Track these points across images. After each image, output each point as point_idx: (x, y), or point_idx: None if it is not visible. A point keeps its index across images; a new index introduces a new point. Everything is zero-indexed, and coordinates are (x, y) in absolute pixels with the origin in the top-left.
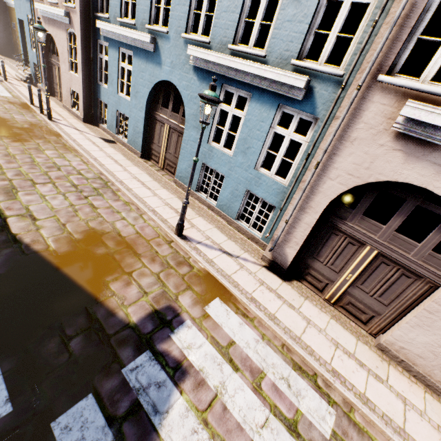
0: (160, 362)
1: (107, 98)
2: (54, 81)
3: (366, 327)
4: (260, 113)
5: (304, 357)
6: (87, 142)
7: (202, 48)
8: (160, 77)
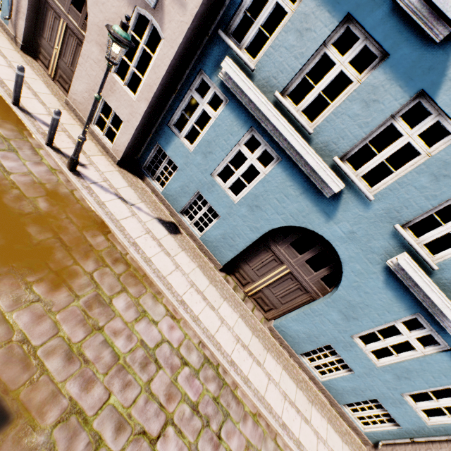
0: None
1: (182, 161)
2: (41, 33)
3: None
4: (448, 368)
5: None
6: (152, 243)
7: (418, 263)
8: (317, 228)
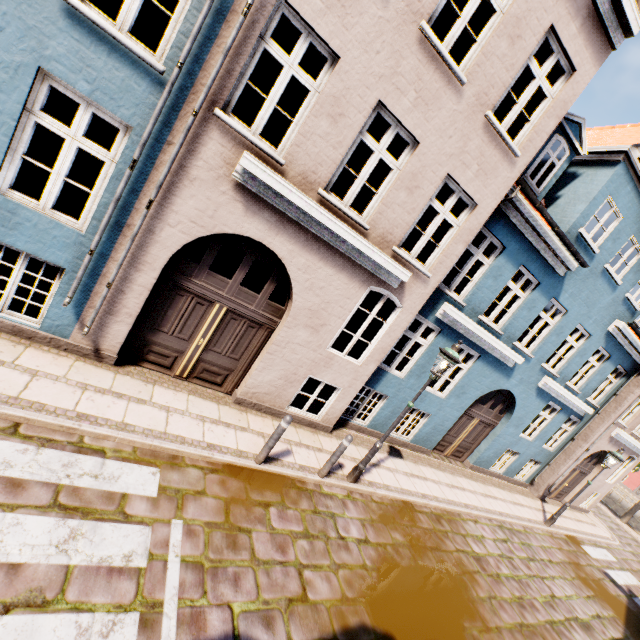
0: (633, 596)
1: (394, 390)
2: (157, 326)
3: (559, 499)
4: (561, 418)
5: (592, 538)
6: (419, 482)
7: (550, 377)
8: (503, 386)
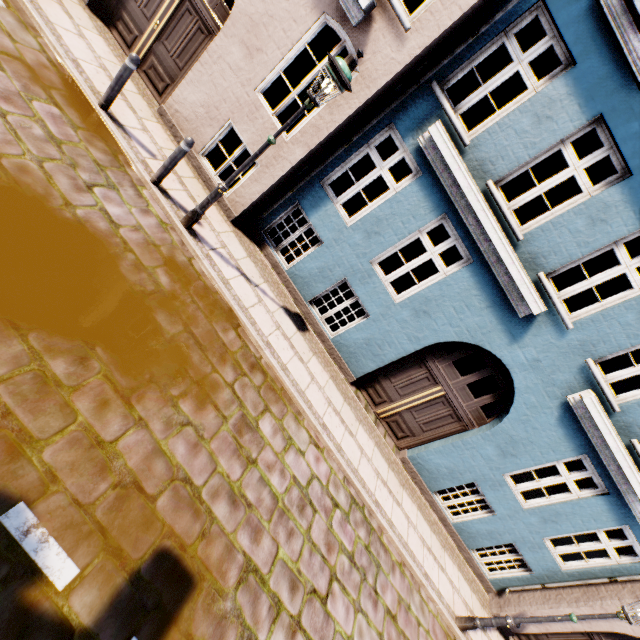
0: None
1: (331, 235)
2: None
3: None
4: (599, 512)
5: None
6: (284, 344)
7: (600, 402)
8: (497, 350)
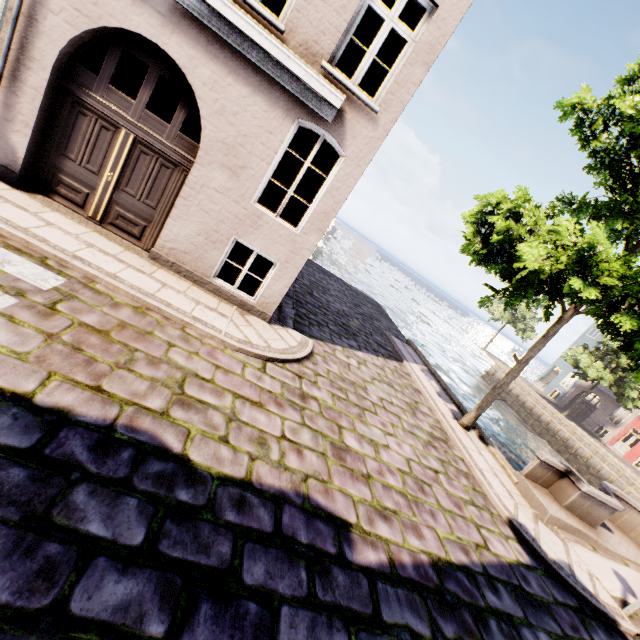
0: None
1: None
2: None
3: (142, 244)
4: None
5: (28, 241)
6: None
7: None
8: None
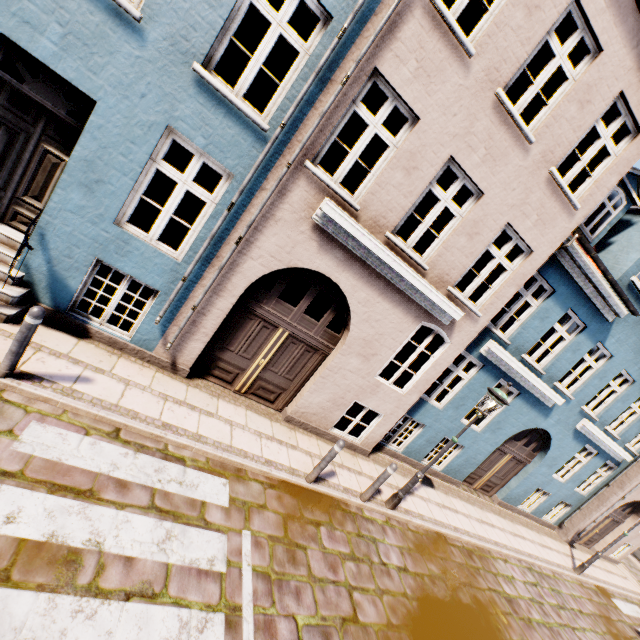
0: None
1: (432, 419)
2: (226, 345)
3: (588, 546)
4: (596, 463)
5: (623, 592)
6: (450, 514)
7: (589, 420)
8: (539, 425)
